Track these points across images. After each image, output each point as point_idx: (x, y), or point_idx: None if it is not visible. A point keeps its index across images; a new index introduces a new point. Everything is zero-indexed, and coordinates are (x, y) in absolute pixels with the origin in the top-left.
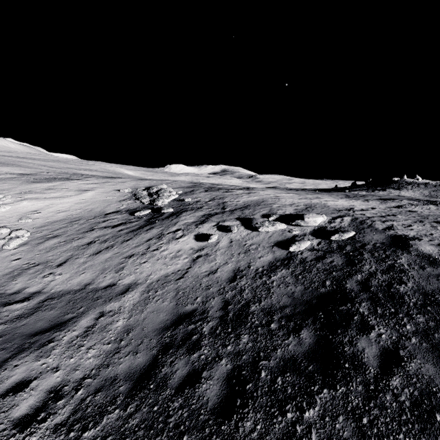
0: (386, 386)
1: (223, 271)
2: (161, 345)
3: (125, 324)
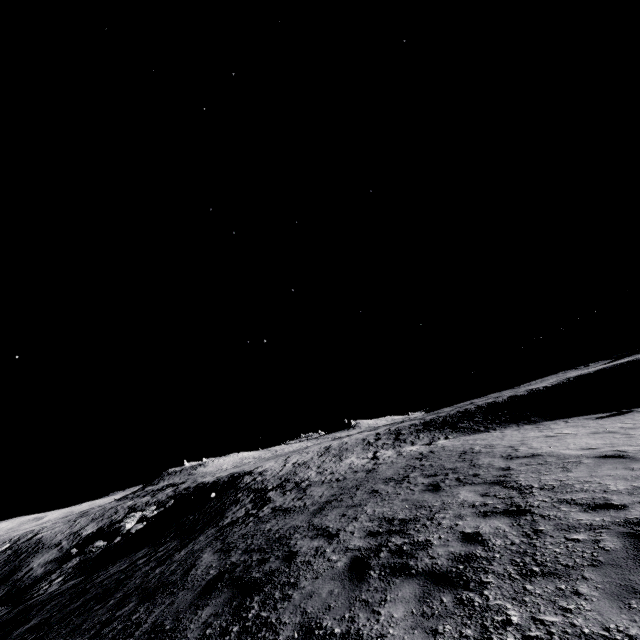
0: None
1: None
2: None
3: None
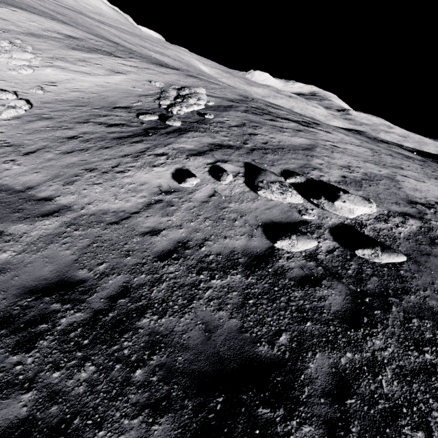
0: None
1: (166, 237)
2: (4, 315)
3: (7, 260)
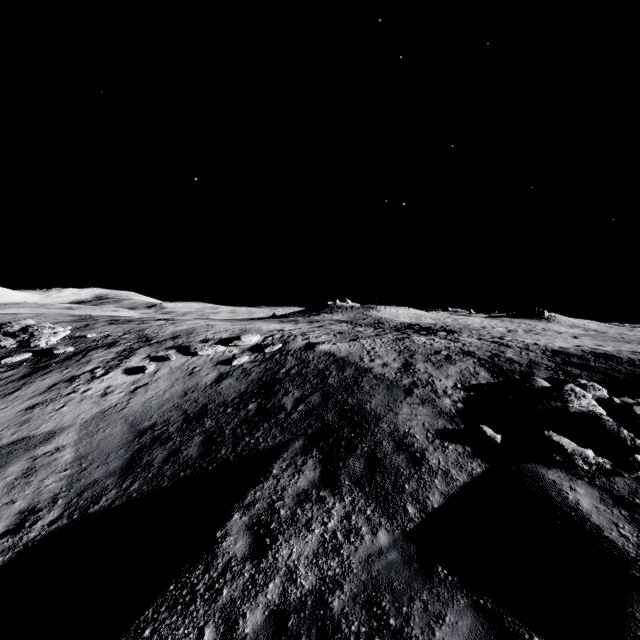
0: (295, 411)
1: (172, 393)
2: (133, 450)
3: (76, 455)
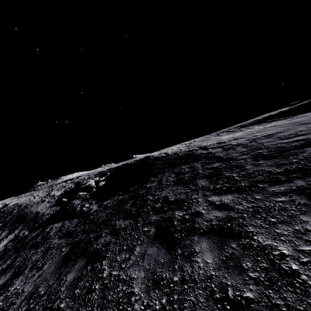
0: None
1: None
2: None
3: None
